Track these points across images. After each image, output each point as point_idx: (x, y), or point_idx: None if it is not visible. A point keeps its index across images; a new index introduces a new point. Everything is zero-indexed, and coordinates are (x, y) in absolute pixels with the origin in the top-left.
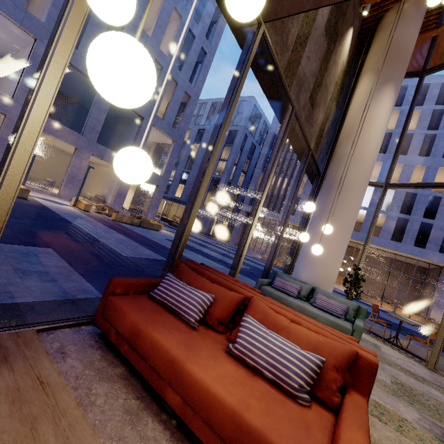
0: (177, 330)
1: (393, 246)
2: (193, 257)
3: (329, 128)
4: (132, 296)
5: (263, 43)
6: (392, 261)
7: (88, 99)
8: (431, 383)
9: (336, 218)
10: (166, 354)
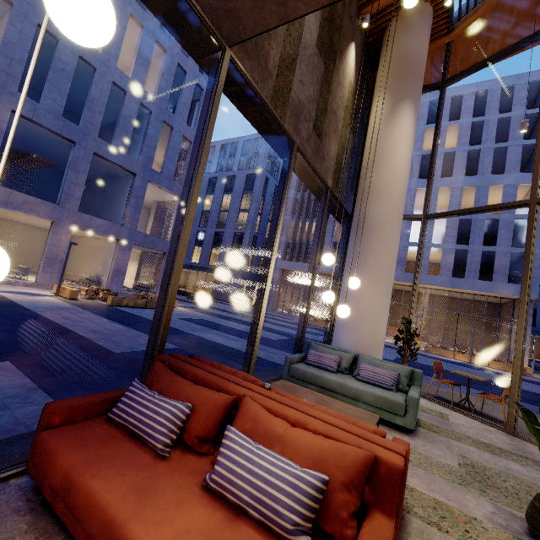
0: (134, 467)
1: (456, 284)
2: (215, 336)
3: (348, 160)
4: (79, 424)
5: (235, 71)
6: (459, 302)
7: (63, 160)
8: (510, 455)
9: (372, 265)
10: (103, 513)
